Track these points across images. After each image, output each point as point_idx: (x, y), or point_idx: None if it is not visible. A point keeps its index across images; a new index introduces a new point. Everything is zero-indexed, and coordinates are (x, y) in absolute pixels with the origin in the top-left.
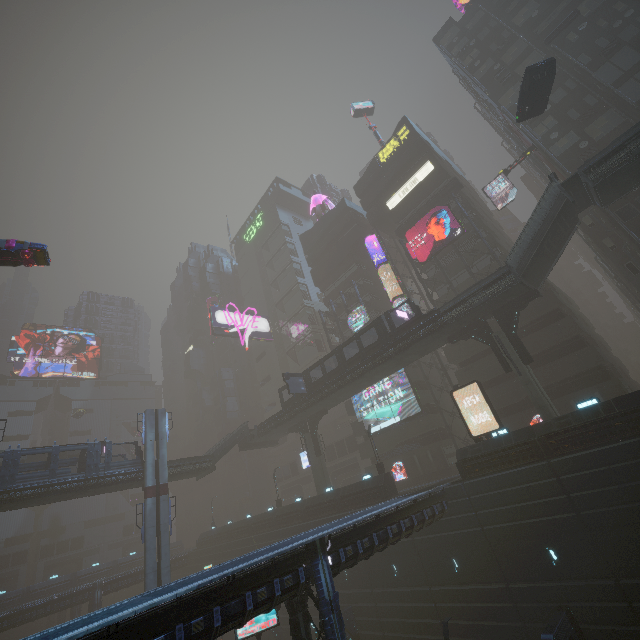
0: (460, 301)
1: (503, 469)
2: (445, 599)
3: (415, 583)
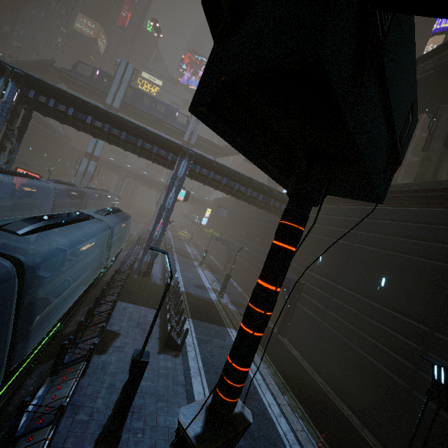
0: (430, 53)
1: (339, 206)
2: (265, 257)
3: (261, 246)
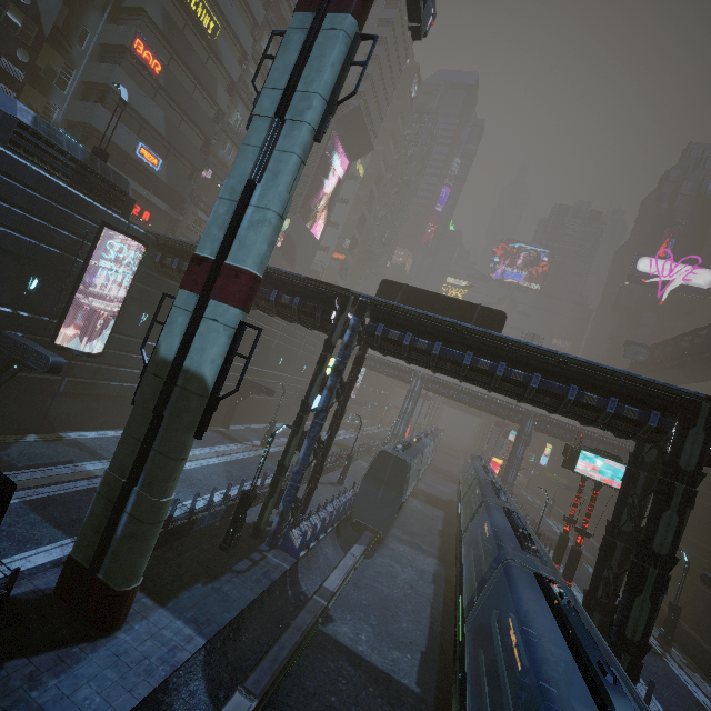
0: None
1: None
2: None
3: None
